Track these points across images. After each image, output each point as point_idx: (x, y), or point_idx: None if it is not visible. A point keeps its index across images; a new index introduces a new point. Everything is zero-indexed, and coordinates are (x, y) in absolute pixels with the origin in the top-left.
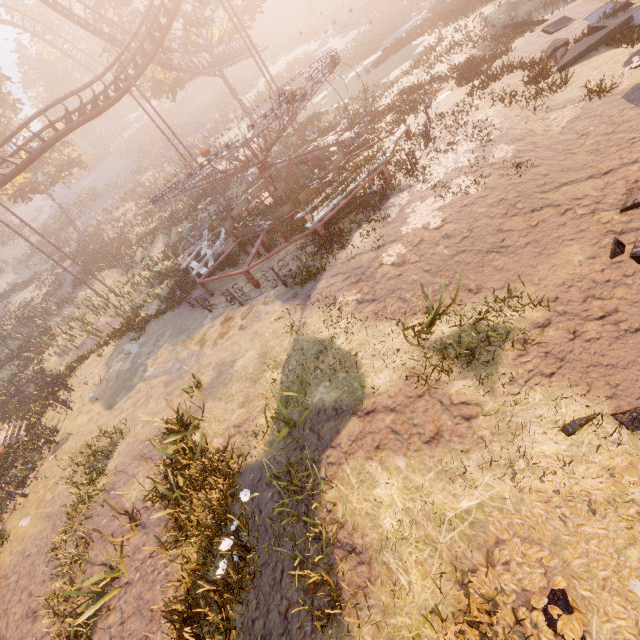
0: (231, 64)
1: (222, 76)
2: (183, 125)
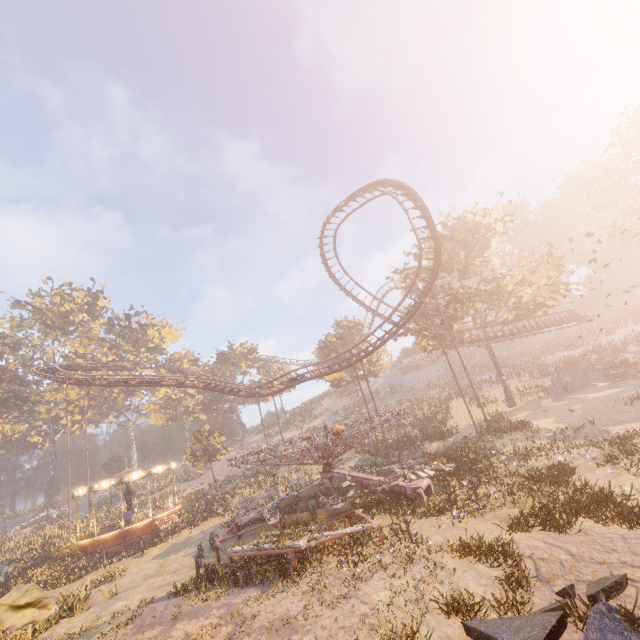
0: (503, 340)
1: (487, 348)
2: (498, 358)
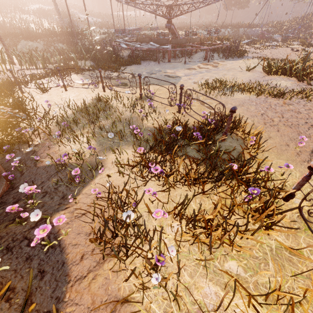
0: None
1: None
2: None
